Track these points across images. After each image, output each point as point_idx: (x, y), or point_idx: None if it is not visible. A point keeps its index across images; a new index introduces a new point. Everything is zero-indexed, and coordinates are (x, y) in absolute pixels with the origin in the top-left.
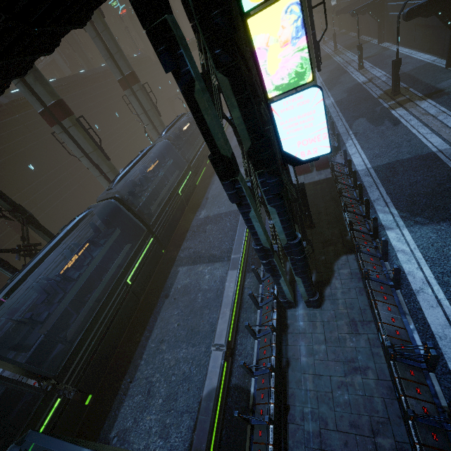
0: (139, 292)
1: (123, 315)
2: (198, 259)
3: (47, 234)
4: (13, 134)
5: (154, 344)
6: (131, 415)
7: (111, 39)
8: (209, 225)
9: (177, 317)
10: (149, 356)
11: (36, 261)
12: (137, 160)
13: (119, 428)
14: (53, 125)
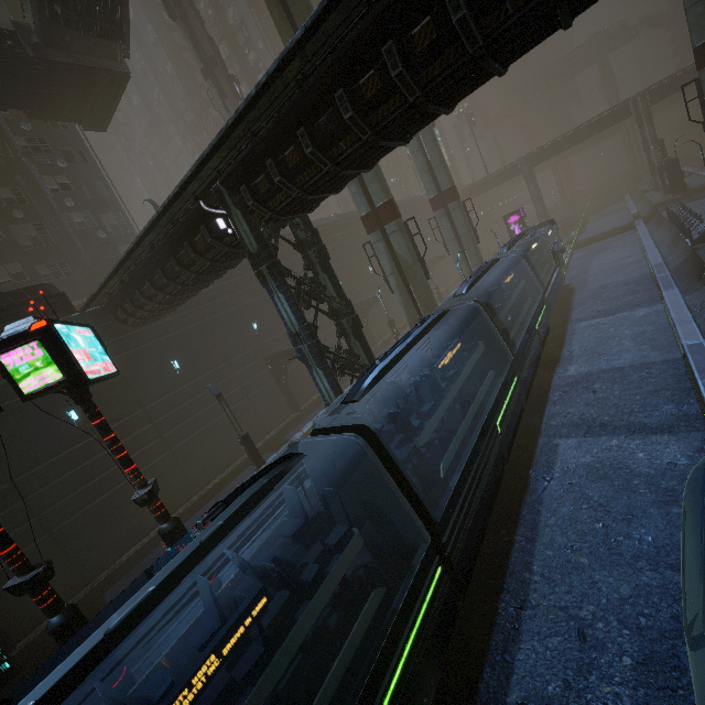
0: (503, 455)
1: (492, 479)
2: (598, 429)
3: (365, 348)
4: (294, 263)
5: (554, 552)
6: (550, 671)
7: (437, 149)
8: (599, 383)
9: (594, 513)
10: (548, 569)
11: (402, 347)
12: (484, 269)
13: (527, 689)
14: (373, 231)
